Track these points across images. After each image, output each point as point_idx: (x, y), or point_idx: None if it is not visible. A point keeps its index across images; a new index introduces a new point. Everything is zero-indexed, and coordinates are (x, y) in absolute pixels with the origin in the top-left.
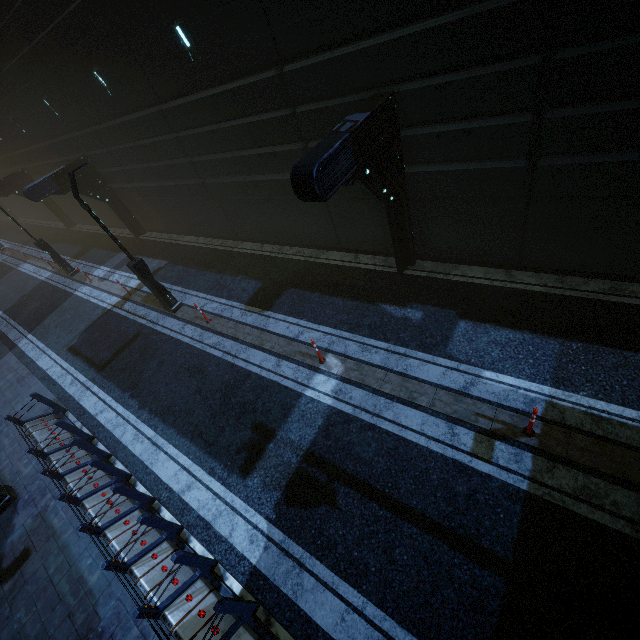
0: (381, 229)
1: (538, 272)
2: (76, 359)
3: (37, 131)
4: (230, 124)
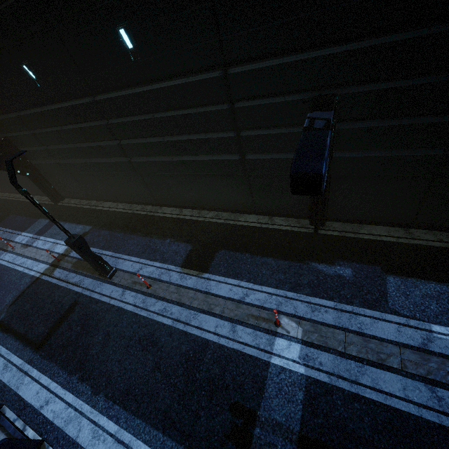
0: (295, 198)
1: (430, 230)
2: (7, 337)
3: None
4: (165, 114)
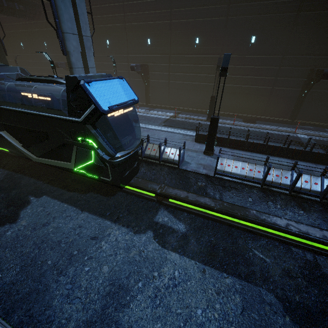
0: (285, 109)
1: None
2: (175, 128)
3: (119, 49)
4: (250, 67)
